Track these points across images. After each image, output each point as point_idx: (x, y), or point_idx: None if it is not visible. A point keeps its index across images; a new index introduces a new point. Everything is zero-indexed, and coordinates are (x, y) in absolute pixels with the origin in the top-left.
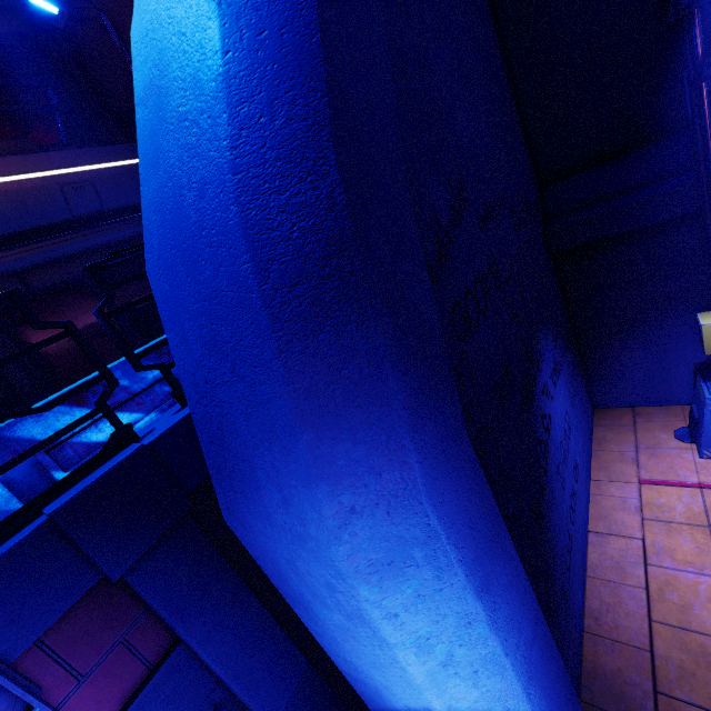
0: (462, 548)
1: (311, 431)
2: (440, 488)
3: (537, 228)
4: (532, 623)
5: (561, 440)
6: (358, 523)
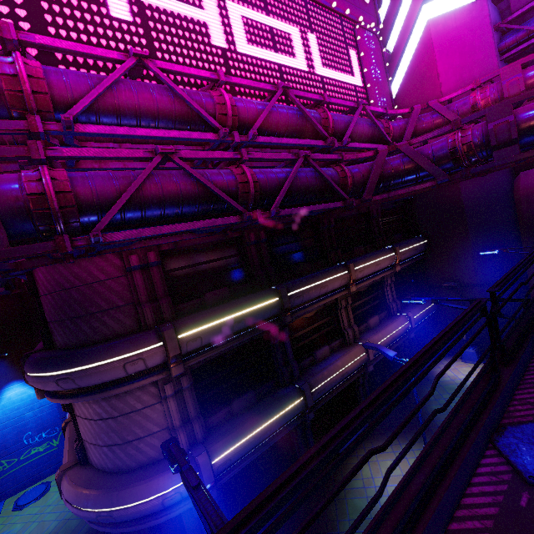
0: None
1: None
2: None
3: None
4: None
5: None
6: None
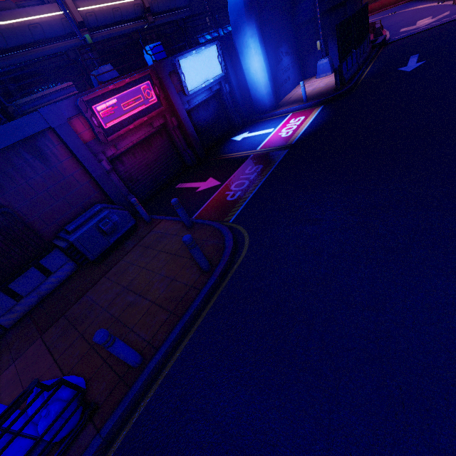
0: (258, 37)
1: (247, 21)
2: (257, 30)
3: (289, 18)
4: (266, 58)
5: (285, 67)
6: (250, 30)
